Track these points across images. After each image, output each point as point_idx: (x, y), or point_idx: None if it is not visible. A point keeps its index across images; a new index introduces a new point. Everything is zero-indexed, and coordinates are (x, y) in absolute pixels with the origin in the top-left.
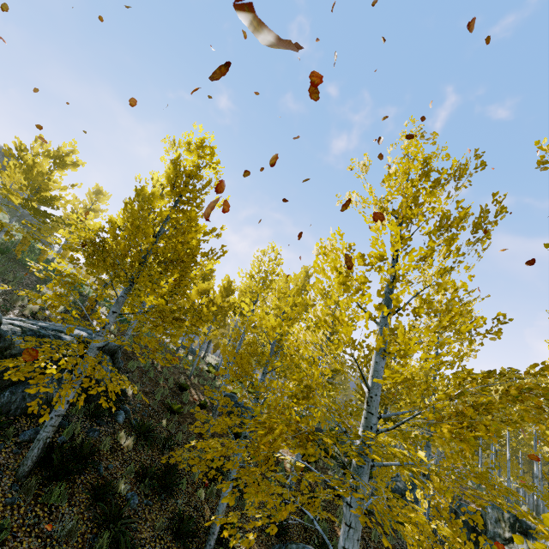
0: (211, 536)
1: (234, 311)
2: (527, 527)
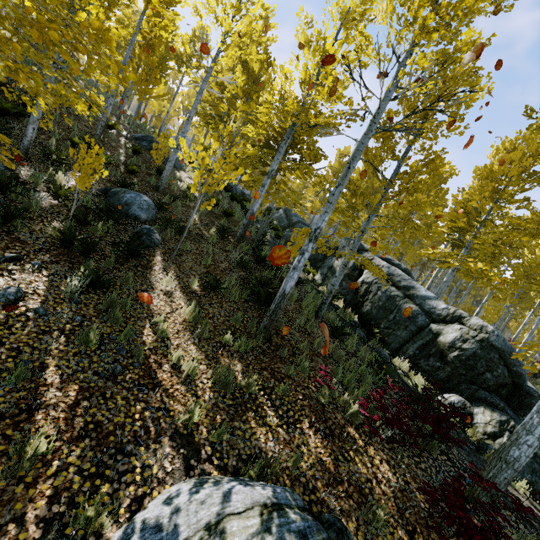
0: (24, 138)
1: (177, 62)
2: (361, 248)
